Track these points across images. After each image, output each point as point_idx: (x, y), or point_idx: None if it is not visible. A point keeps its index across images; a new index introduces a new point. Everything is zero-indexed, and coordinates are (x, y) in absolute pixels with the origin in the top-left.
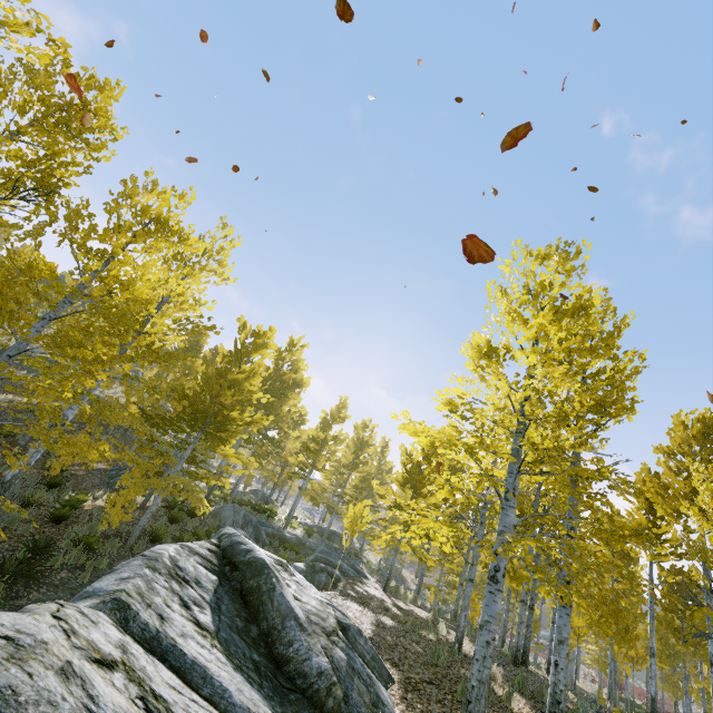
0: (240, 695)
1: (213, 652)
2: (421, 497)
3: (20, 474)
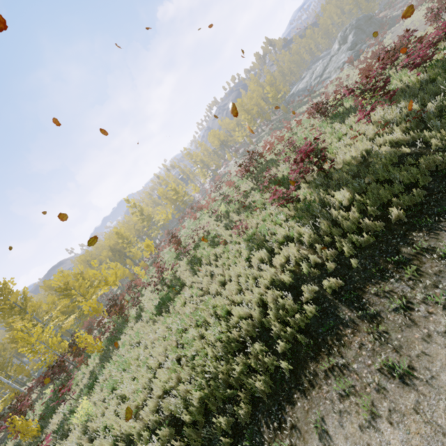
0: None
1: None
2: None
3: None
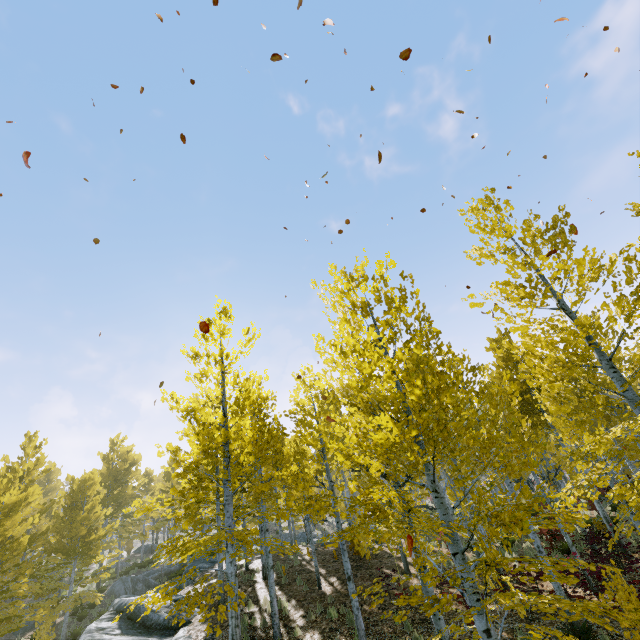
0: (134, 639)
1: (122, 637)
2: None
3: None
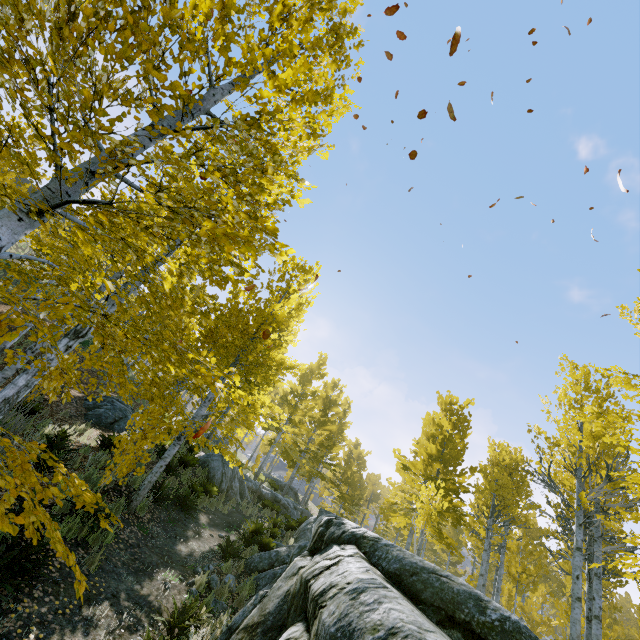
0: None
1: None
2: (454, 475)
3: (14, 398)
